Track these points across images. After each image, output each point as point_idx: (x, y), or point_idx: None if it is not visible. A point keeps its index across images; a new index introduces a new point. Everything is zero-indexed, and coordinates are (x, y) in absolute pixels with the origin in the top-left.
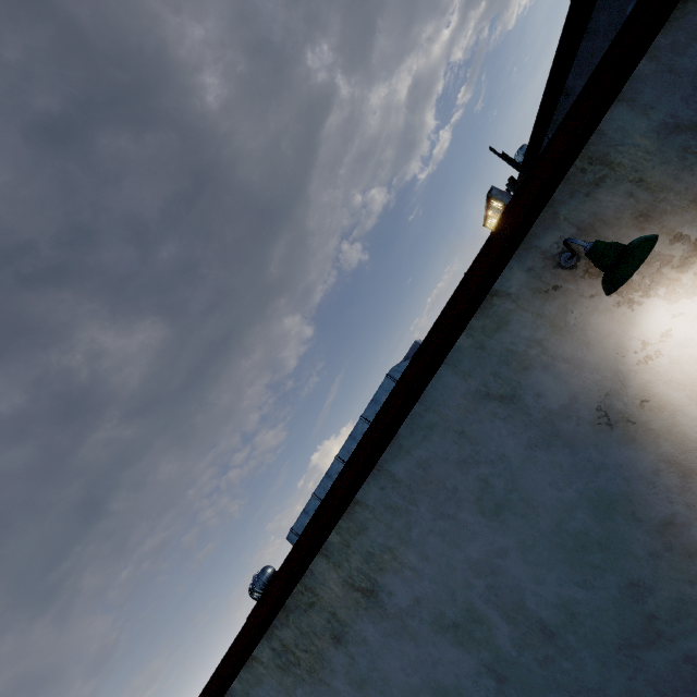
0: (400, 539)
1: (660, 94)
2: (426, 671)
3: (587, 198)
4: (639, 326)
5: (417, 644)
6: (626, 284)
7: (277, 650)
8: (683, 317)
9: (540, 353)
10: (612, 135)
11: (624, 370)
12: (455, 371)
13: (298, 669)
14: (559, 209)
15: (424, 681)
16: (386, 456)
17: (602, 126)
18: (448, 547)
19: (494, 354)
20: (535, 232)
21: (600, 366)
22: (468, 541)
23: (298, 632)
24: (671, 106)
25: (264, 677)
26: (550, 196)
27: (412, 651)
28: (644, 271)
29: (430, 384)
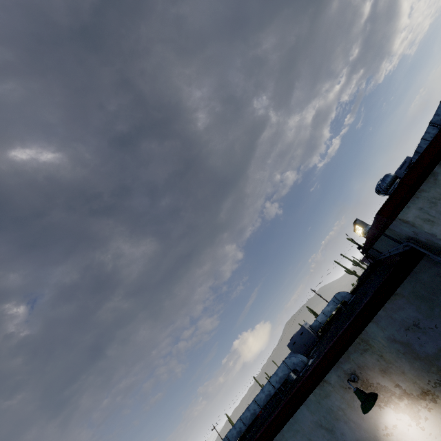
0: None
1: (387, 325)
2: None
3: (361, 355)
4: (383, 418)
5: None
6: (377, 397)
7: None
8: (401, 421)
9: (343, 414)
10: (370, 333)
11: (378, 436)
12: (308, 409)
13: None
14: (350, 355)
15: None
16: (276, 438)
17: (366, 329)
18: None
19: (324, 407)
20: (341, 361)
21: (368, 430)
22: None
23: None
24: (392, 331)
25: None
26: (346, 350)
27: None
28: (384, 394)
29: (297, 411)
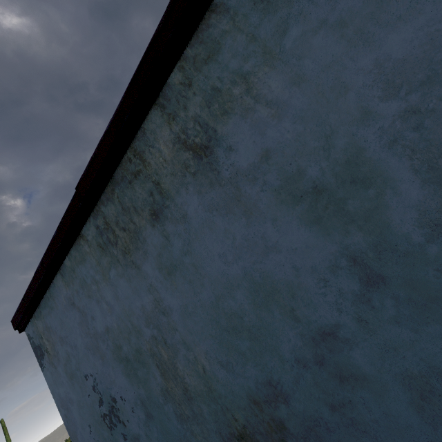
0: (264, 55)
1: None
2: (252, 259)
3: None
4: None
5: (249, 221)
6: None
7: (100, 228)
8: None
9: None
10: None
11: None
12: None
13: (115, 249)
14: None
15: (245, 272)
16: None
17: None
18: (345, 48)
19: None
20: None
21: None
22: (394, 25)
23: (120, 207)
24: None
25: (87, 256)
26: None
27: (239, 232)
28: None
29: None
